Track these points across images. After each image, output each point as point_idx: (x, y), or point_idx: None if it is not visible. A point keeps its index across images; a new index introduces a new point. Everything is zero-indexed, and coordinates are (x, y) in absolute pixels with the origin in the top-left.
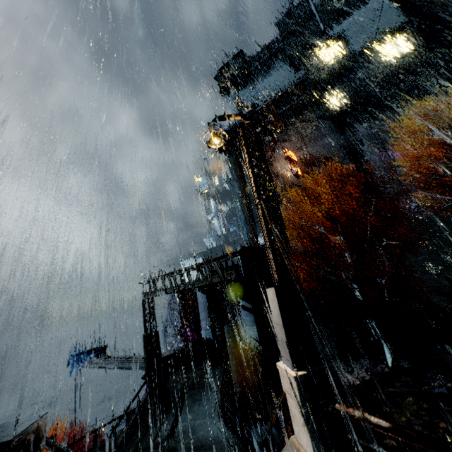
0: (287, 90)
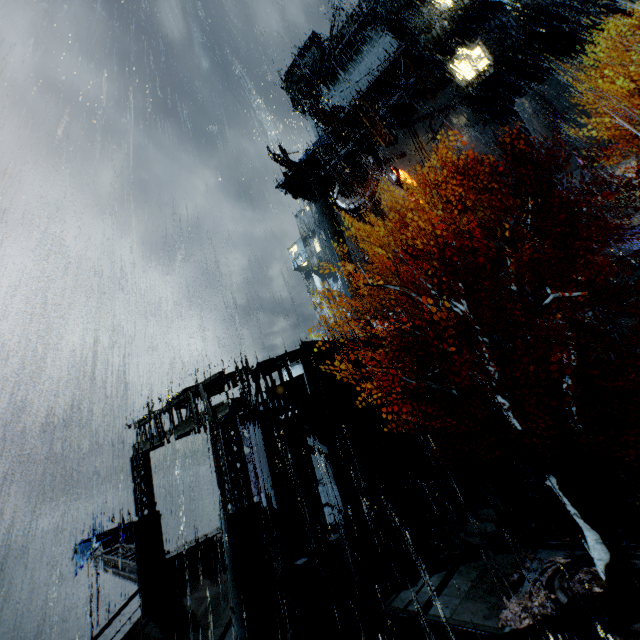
0: (385, 72)
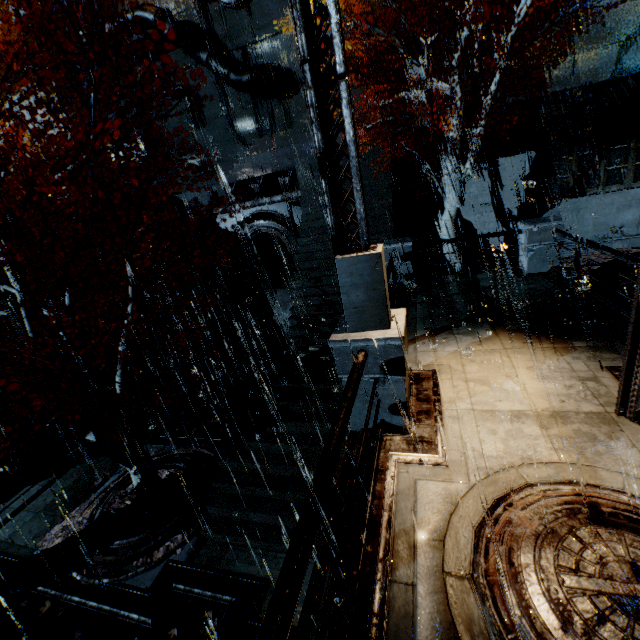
0: None
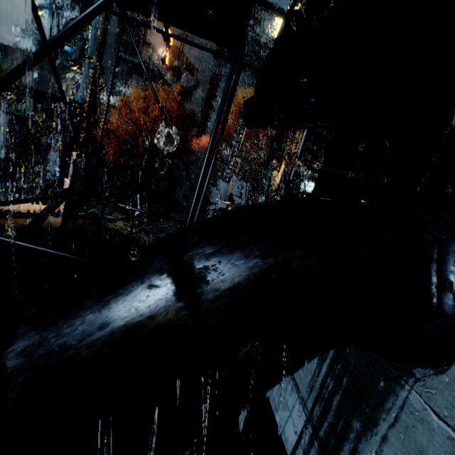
0: None
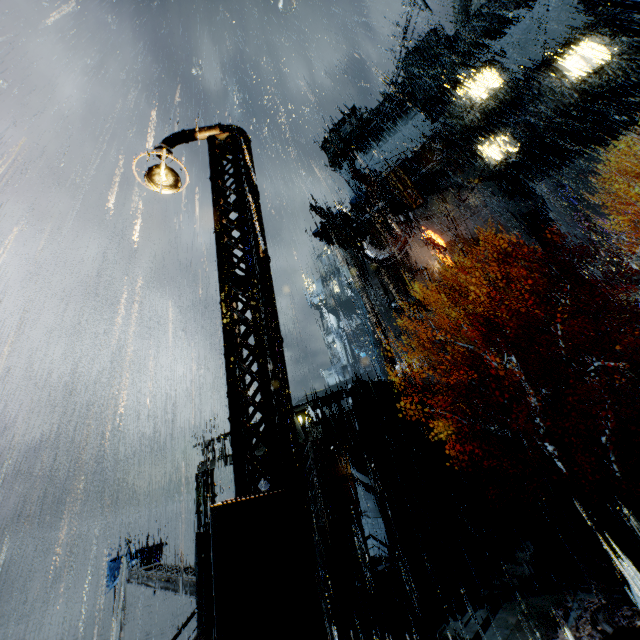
0: (421, 147)
